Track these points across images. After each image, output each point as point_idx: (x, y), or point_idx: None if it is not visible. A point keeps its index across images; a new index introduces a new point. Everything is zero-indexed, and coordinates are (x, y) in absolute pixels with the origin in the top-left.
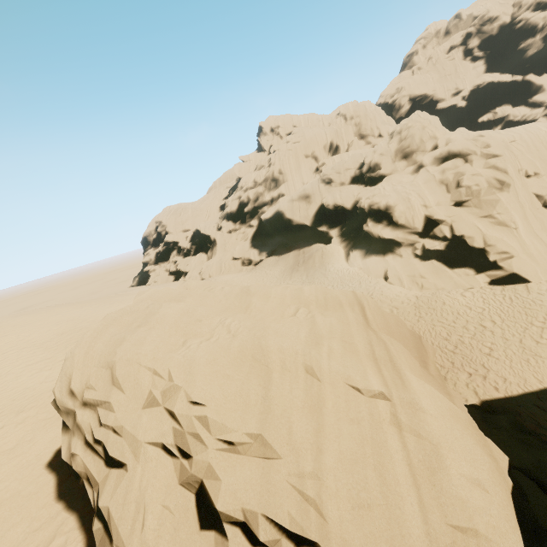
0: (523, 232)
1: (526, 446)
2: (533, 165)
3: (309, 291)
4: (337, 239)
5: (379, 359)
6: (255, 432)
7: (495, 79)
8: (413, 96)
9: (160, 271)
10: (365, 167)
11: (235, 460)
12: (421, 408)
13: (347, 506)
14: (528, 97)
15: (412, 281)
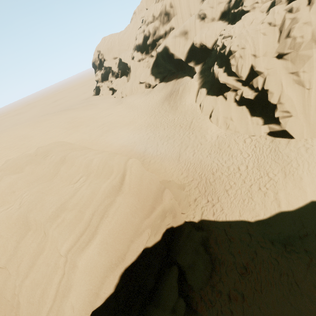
0: (314, 93)
1: (194, 254)
2: None
3: (96, 162)
4: (196, 76)
5: (90, 225)
6: (3, 265)
7: None
8: None
9: (104, 87)
10: (232, 1)
11: (1, 270)
12: (78, 265)
13: (26, 301)
14: None
15: (224, 122)
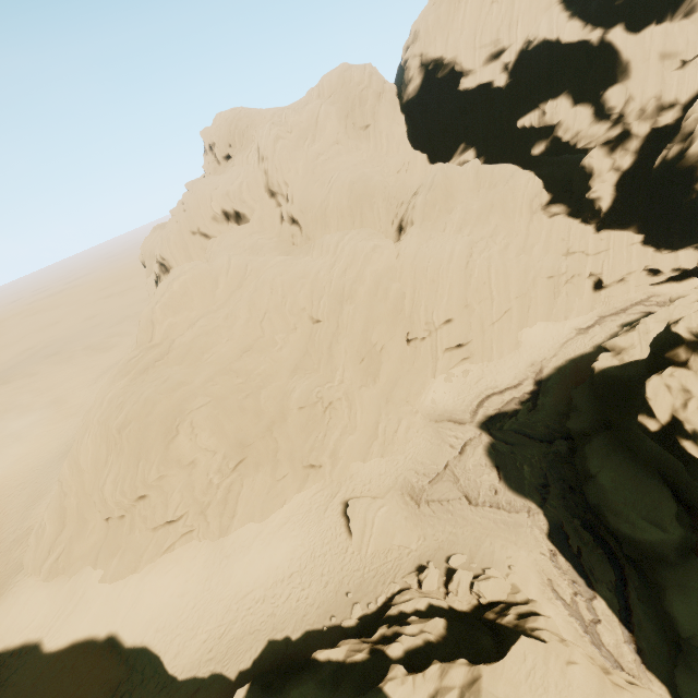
0: (49, 527)
1: None
2: (87, 464)
3: None
4: None
5: None
6: None
7: (549, 34)
8: (425, 58)
9: None
10: None
11: None
12: None
13: None
14: (604, 86)
15: None
